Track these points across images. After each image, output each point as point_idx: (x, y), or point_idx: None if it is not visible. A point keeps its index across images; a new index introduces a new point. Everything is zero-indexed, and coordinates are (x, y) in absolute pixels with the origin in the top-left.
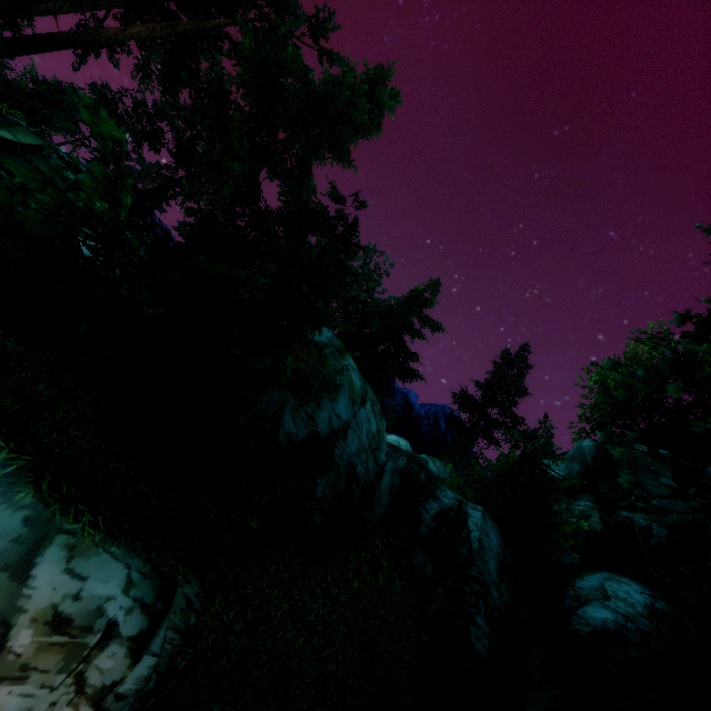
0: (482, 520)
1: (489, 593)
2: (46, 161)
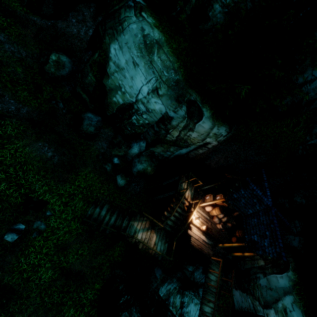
0: None
1: None
2: None
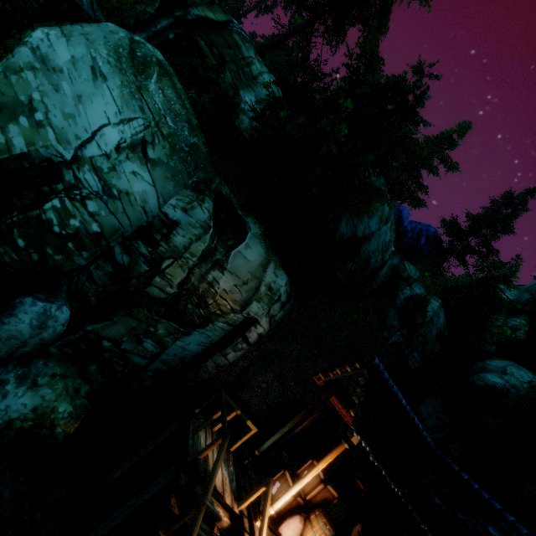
0: (438, 308)
1: (426, 345)
2: (231, 35)
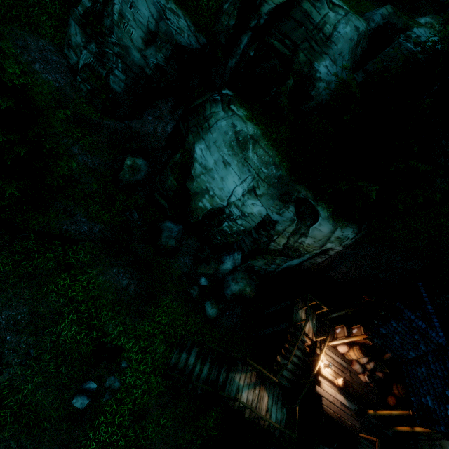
0: None
1: None
2: (300, 9)
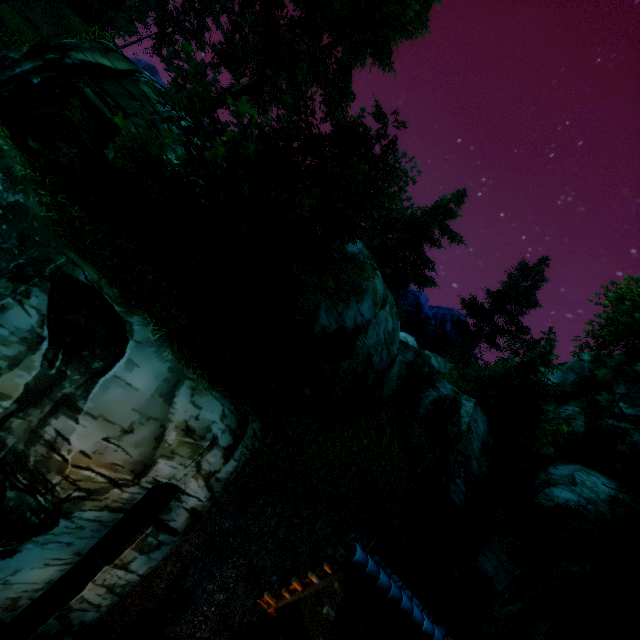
0: (473, 410)
1: (470, 464)
2: (136, 86)
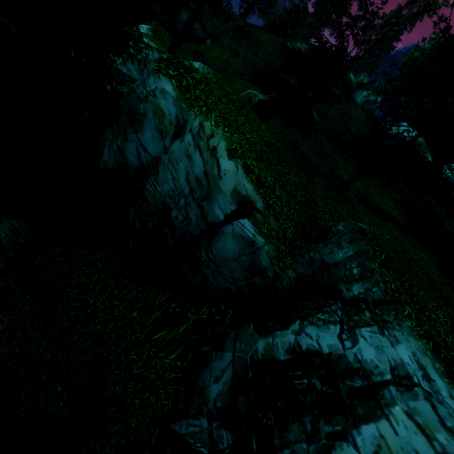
0: None
1: None
2: None
